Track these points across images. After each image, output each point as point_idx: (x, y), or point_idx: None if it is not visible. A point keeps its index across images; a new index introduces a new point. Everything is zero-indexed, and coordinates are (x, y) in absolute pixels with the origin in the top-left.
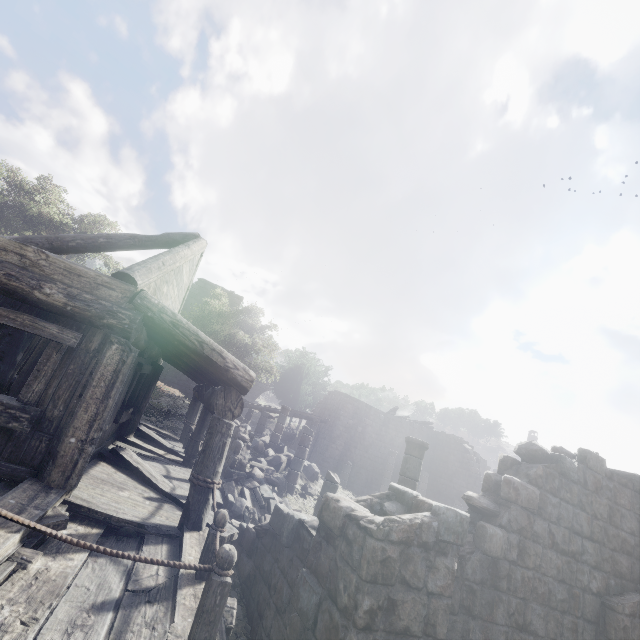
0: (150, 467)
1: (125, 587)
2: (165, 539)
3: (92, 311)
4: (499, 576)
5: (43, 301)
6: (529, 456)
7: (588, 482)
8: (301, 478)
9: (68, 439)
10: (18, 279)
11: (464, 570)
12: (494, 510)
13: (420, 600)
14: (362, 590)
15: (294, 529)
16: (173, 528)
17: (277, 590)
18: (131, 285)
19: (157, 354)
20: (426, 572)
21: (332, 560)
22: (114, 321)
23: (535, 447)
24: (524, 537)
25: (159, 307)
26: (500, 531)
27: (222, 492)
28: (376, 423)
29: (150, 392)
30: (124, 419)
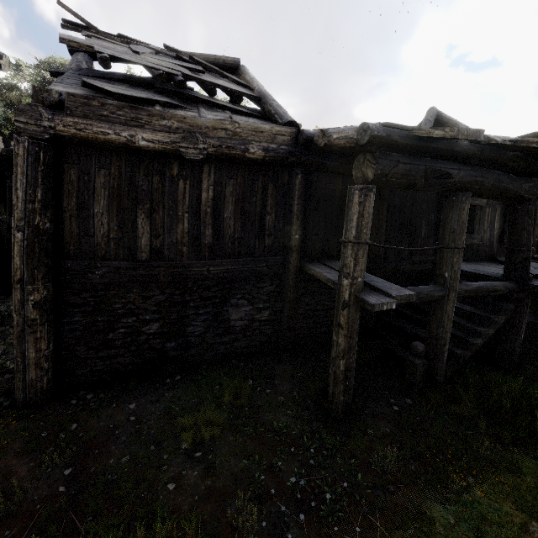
0: None
1: None
2: None
3: None
4: None
5: None
6: None
7: None
8: None
9: (535, 240)
10: None
11: None
12: None
13: None
14: None
15: None
16: None
17: None
18: None
19: None
20: None
21: None
22: None
23: None
24: None
25: None
26: None
27: None
28: None
29: None
30: None
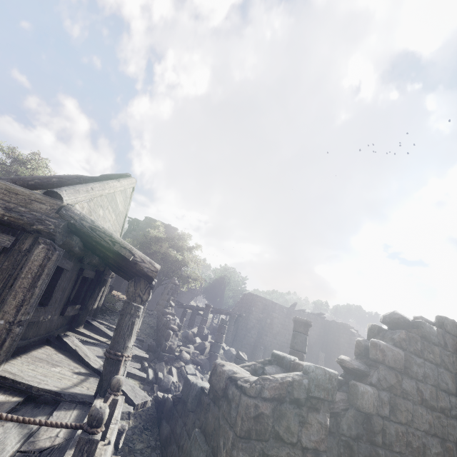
0: (87, 349)
1: (19, 448)
2: (78, 405)
3: (24, 219)
4: (374, 431)
5: None
6: (393, 324)
7: (448, 344)
8: (222, 359)
9: None
10: None
11: (339, 426)
12: (364, 370)
13: (295, 455)
14: (236, 446)
15: (197, 395)
16: (89, 396)
17: (183, 450)
18: (58, 200)
19: (99, 263)
20: (299, 427)
21: (216, 419)
22: (42, 227)
23: (397, 316)
24: (394, 394)
25: (80, 216)
26: (370, 389)
27: (155, 371)
28: (281, 316)
29: (95, 293)
30: (71, 313)
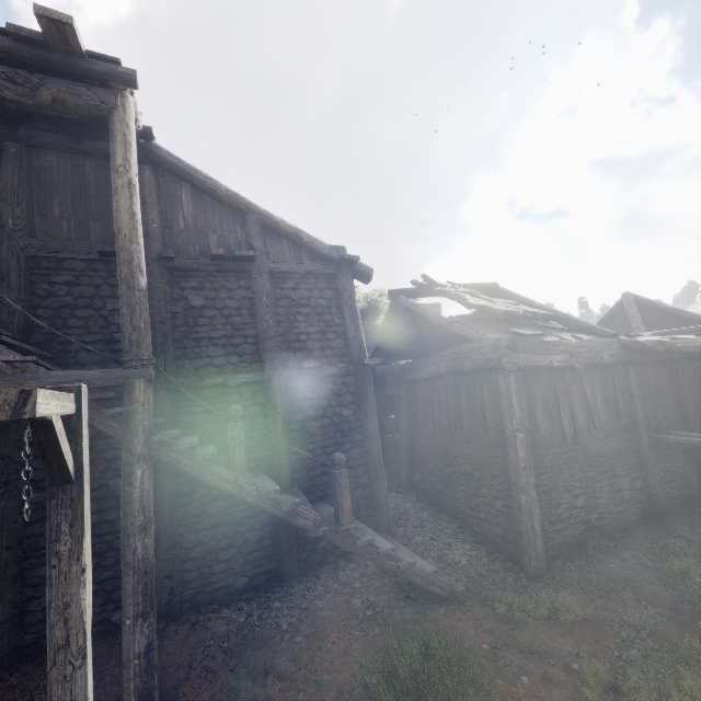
0: None
1: None
2: None
3: None
4: None
5: None
6: None
7: None
8: None
9: None
10: None
11: None
12: None
13: None
14: None
15: None
16: None
17: None
18: None
19: None
20: None
21: None
22: None
23: None
24: None
25: None
26: None
27: None
28: None
29: None
30: None
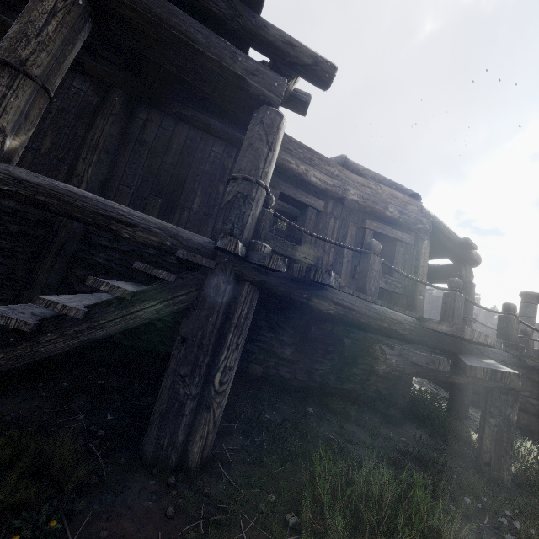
0: None
1: None
2: None
3: (411, 220)
4: None
5: (389, 216)
6: None
7: None
8: None
9: (419, 297)
10: (377, 204)
11: None
12: None
13: None
14: None
15: None
16: None
17: None
18: (418, 201)
19: None
20: None
21: None
22: (422, 226)
23: None
24: None
25: (433, 214)
26: None
27: None
28: None
29: None
30: None
